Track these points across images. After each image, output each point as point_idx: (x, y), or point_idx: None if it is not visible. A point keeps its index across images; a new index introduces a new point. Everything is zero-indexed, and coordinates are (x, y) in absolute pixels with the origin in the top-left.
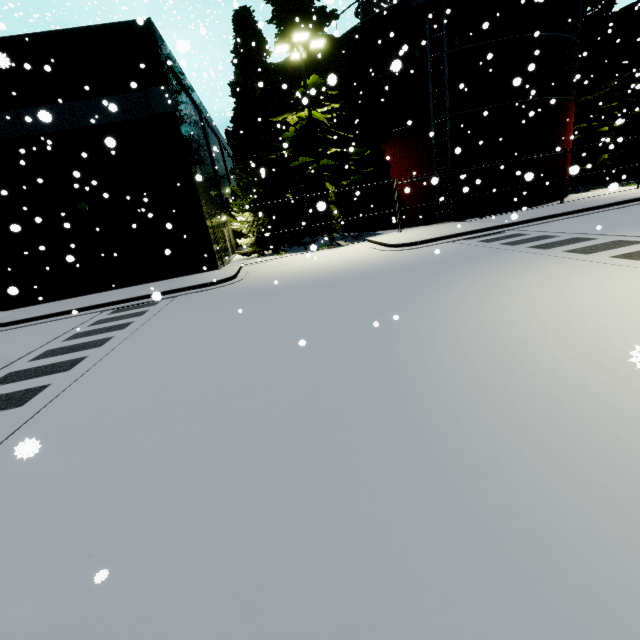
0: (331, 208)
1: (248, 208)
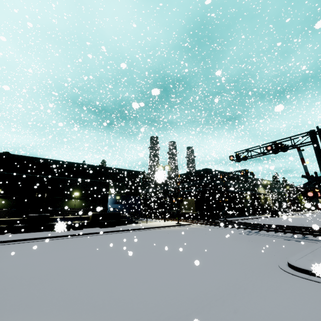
0: None
1: None
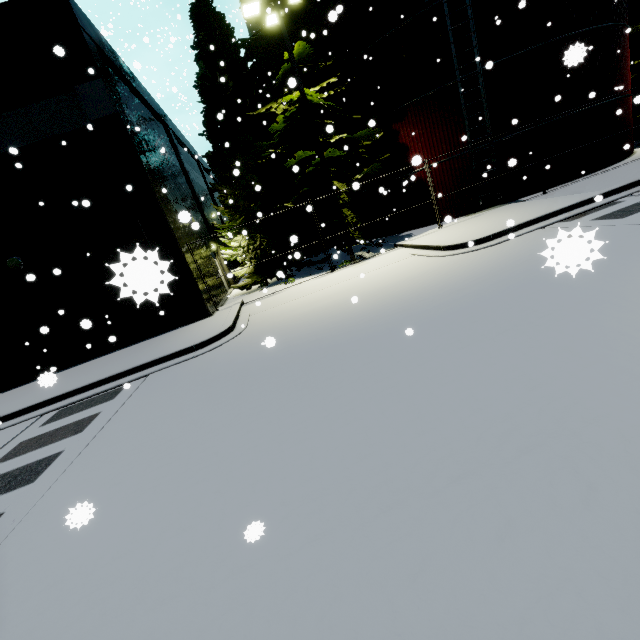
0: (344, 212)
1: (239, 230)
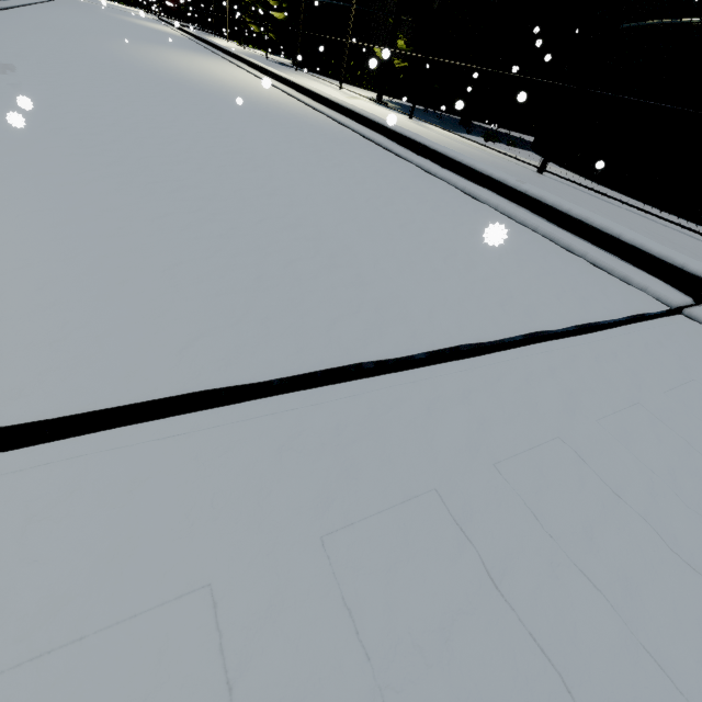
0: None
1: None
